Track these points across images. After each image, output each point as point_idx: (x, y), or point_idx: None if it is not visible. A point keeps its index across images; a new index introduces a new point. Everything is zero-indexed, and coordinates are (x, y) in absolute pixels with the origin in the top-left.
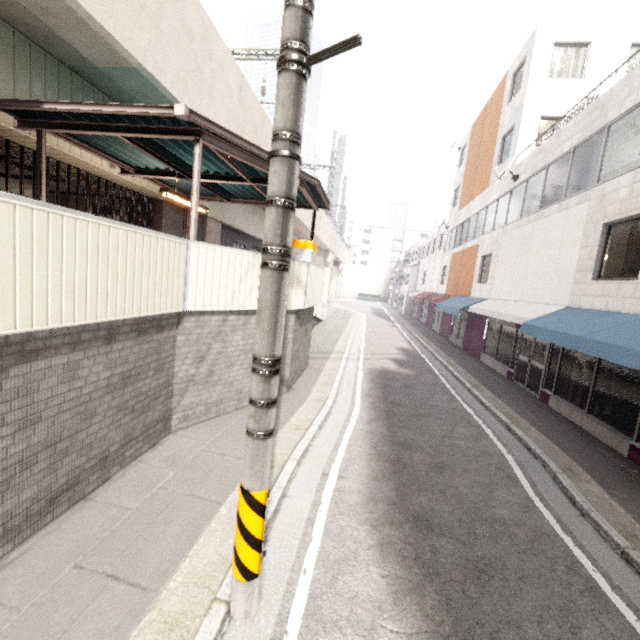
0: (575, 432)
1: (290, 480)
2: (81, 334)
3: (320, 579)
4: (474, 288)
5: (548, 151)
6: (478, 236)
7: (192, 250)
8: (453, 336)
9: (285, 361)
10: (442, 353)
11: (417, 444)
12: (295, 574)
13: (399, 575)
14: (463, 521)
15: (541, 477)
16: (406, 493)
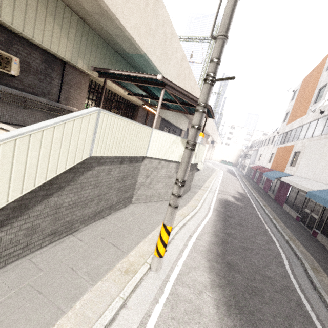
0: (327, 254)
1: (176, 234)
2: (114, 159)
3: (183, 270)
4: (287, 168)
5: None
6: (295, 140)
7: (153, 132)
8: (270, 191)
9: None
10: (261, 199)
11: (236, 236)
12: (174, 265)
13: (215, 280)
14: (250, 271)
15: (298, 268)
16: (226, 253)
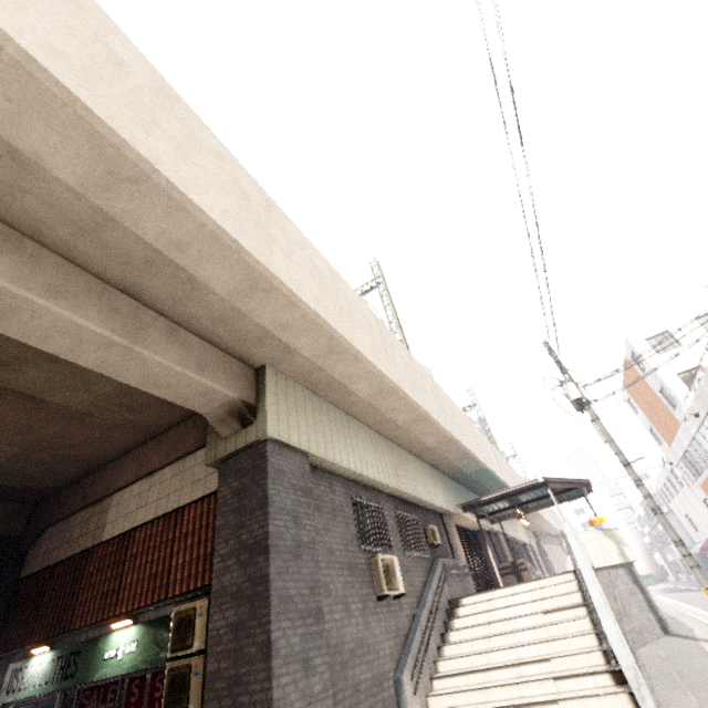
0: None
1: None
2: None
3: None
4: None
5: (703, 398)
6: None
7: (578, 535)
8: None
9: (653, 603)
10: None
11: None
12: None
13: None
14: None
15: None
16: None
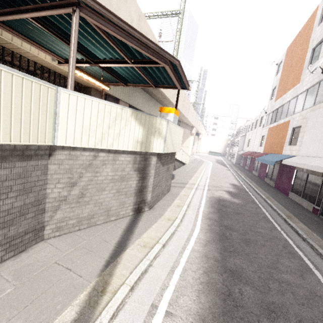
0: None
1: (116, 312)
2: None
3: None
4: (285, 148)
5: None
6: (289, 115)
7: (62, 96)
8: (267, 178)
9: (147, 189)
10: (261, 189)
11: (246, 274)
12: None
13: None
14: None
15: None
16: None
